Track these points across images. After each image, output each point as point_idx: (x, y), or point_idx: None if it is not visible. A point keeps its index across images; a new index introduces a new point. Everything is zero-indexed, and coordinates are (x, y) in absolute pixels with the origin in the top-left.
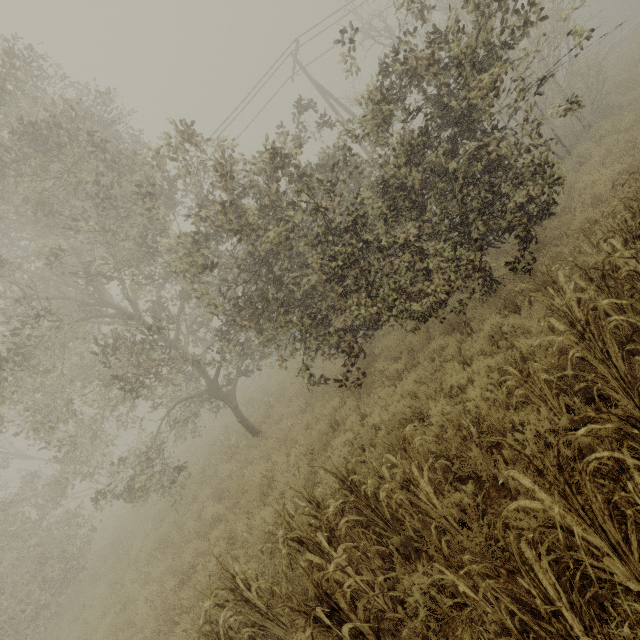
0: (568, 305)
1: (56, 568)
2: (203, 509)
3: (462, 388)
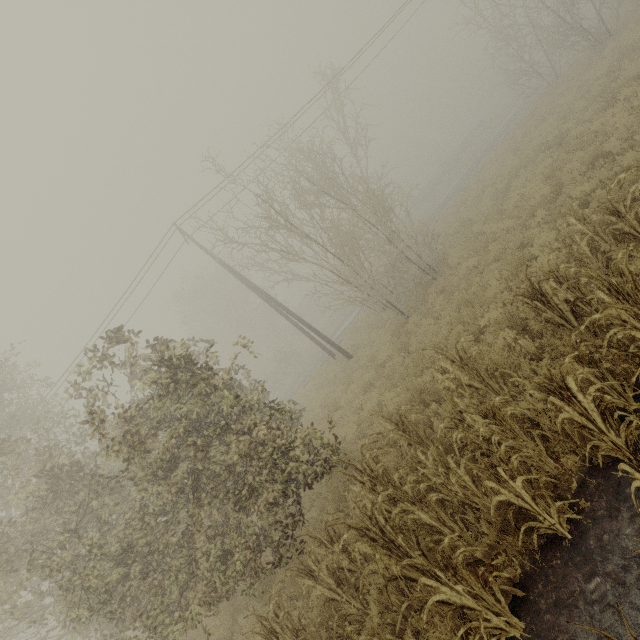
0: None
1: None
2: None
3: None
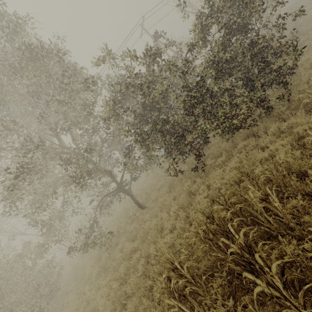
0: None
1: (46, 289)
2: (122, 248)
3: (266, 159)
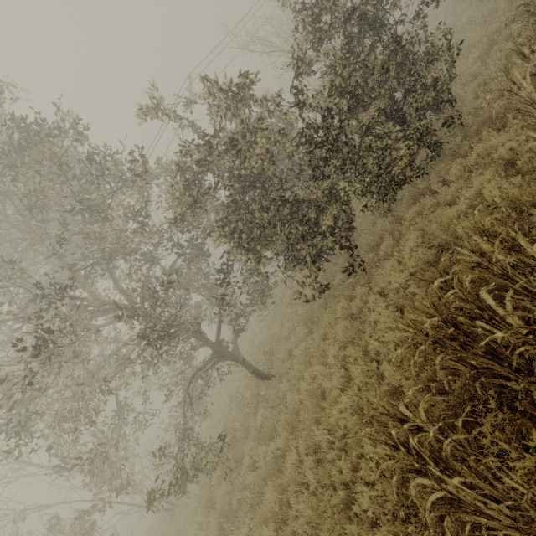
0: (530, 98)
1: None
2: (253, 463)
3: (465, 215)
